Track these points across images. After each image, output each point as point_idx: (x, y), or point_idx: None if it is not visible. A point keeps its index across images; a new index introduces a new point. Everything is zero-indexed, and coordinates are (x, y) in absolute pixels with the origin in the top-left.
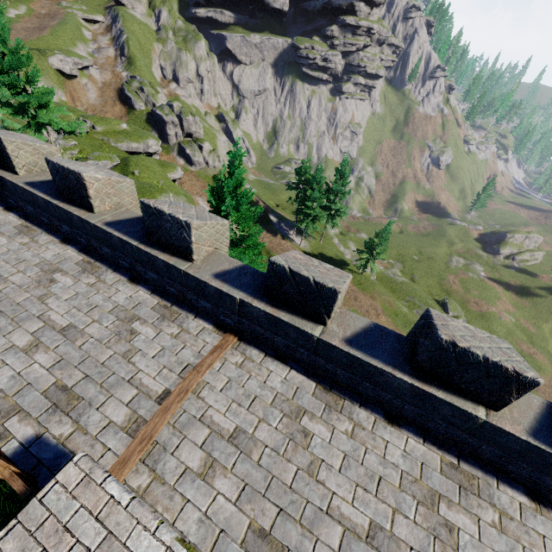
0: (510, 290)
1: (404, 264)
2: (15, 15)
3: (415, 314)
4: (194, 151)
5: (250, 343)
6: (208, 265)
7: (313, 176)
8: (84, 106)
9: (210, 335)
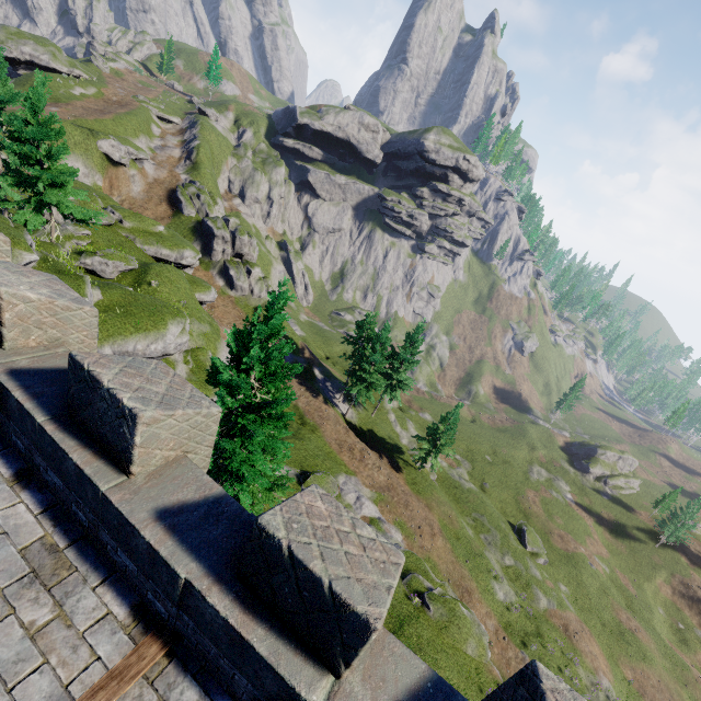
0: (602, 524)
1: (473, 464)
2: (80, 94)
3: (482, 540)
4: (240, 274)
5: (188, 667)
6: (156, 486)
7: (377, 334)
8: (121, 196)
9: (114, 634)
